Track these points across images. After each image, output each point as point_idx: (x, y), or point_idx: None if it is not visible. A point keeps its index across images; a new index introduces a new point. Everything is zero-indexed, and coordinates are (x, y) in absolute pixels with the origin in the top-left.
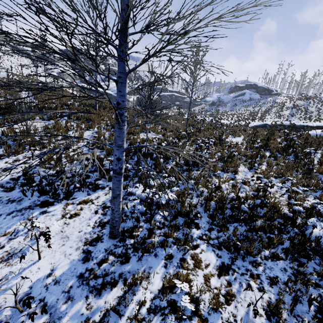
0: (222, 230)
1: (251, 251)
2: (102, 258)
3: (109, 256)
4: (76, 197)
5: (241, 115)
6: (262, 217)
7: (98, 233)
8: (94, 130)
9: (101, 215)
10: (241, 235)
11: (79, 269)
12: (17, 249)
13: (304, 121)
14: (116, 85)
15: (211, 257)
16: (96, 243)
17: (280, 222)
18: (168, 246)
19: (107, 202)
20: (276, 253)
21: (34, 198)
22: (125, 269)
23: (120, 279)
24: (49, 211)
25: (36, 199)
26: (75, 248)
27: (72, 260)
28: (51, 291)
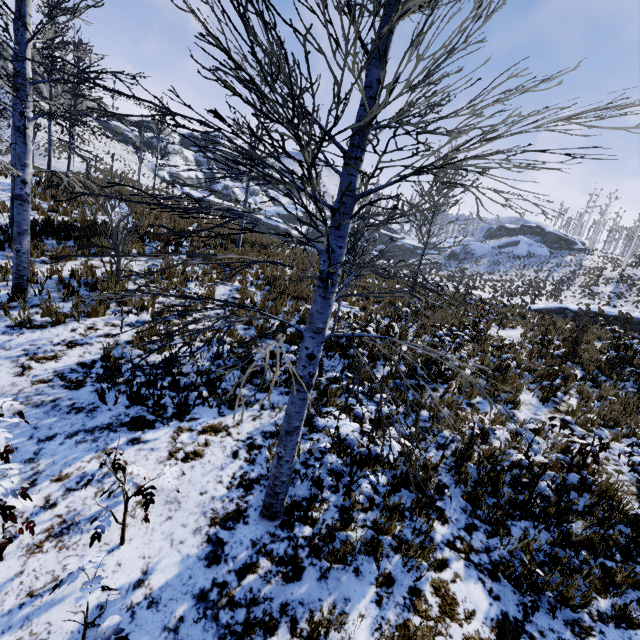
0: (497, 533)
1: (569, 596)
2: (246, 561)
3: (261, 559)
4: (197, 417)
5: (510, 284)
6: (581, 515)
7: (238, 502)
8: (233, 286)
9: (245, 462)
10: (540, 553)
11: (200, 580)
12: (81, 513)
13: None
14: (333, 216)
15: (476, 594)
16: (233, 523)
17: (627, 534)
18: (383, 554)
19: (256, 435)
20: (630, 610)
21: (118, 409)
22: (294, 596)
23: (284, 619)
24: (145, 439)
25: (122, 410)
26: (192, 528)
27: (185, 556)
28: (140, 622)
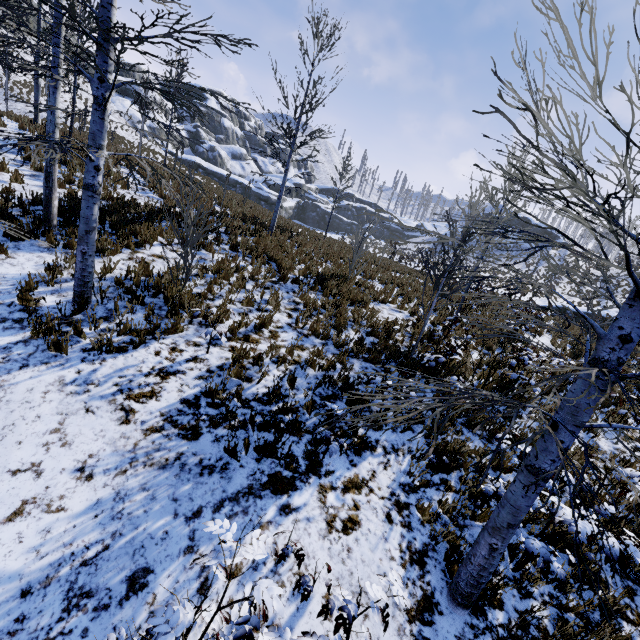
0: None
1: None
2: None
3: None
4: (332, 469)
5: (503, 276)
6: None
7: (420, 584)
8: (287, 286)
9: (403, 528)
10: None
11: None
12: (275, 622)
13: None
14: None
15: None
16: (429, 615)
17: None
18: (578, 638)
19: (396, 489)
20: None
21: (249, 464)
22: None
23: None
24: (294, 506)
25: (255, 466)
26: (394, 628)
27: None
28: None
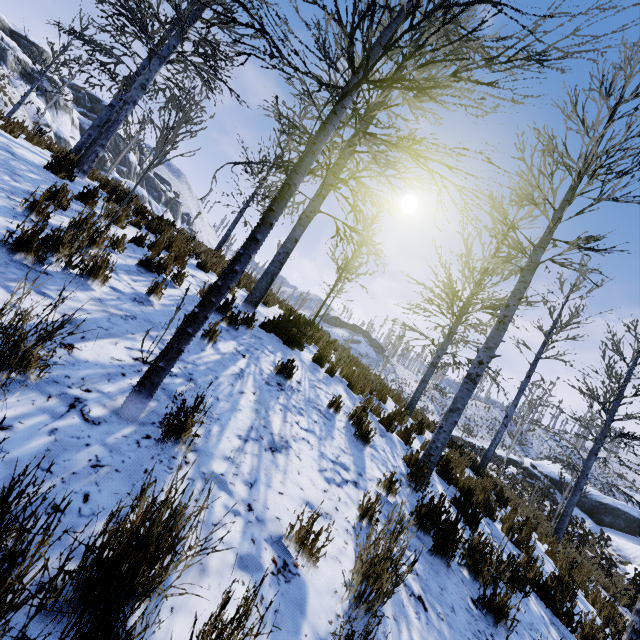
0: None
1: None
2: None
3: None
4: None
5: None
6: None
7: None
8: None
9: None
10: None
11: None
12: None
13: (461, 432)
14: None
15: None
16: None
17: None
18: None
19: None
20: None
21: None
22: None
23: None
24: None
25: None
26: None
27: None
28: None
